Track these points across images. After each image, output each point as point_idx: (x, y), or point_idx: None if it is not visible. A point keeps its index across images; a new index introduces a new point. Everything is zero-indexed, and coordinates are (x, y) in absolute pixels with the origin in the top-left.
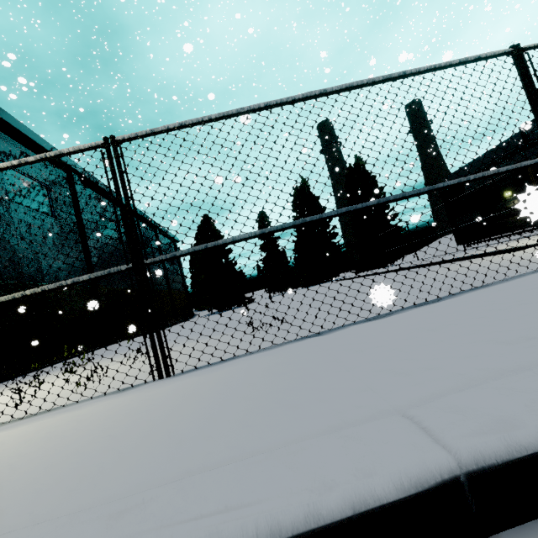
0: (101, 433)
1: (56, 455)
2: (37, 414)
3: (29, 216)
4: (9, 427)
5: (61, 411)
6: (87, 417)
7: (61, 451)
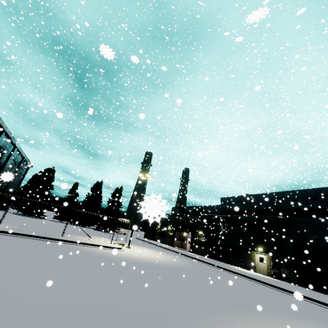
0: None
1: None
2: None
3: None
4: None
5: None
6: None
7: None
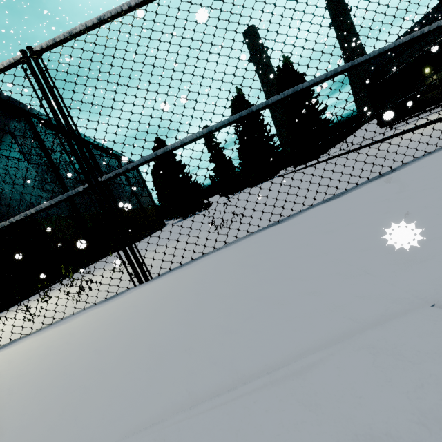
0: (87, 348)
1: (47, 376)
2: (42, 329)
3: (4, 163)
4: (19, 343)
5: (60, 324)
6: (78, 329)
7: (51, 372)
